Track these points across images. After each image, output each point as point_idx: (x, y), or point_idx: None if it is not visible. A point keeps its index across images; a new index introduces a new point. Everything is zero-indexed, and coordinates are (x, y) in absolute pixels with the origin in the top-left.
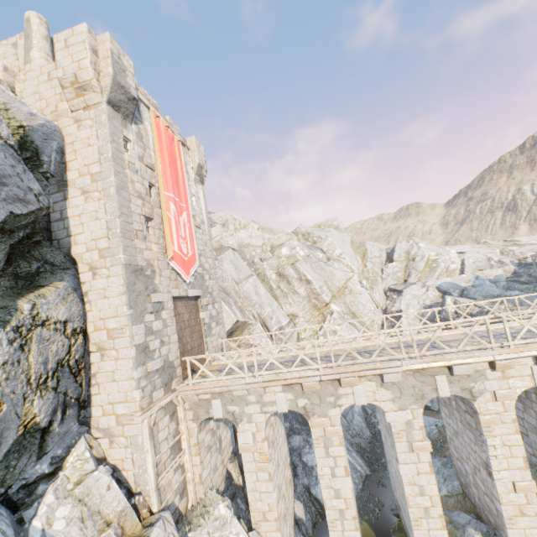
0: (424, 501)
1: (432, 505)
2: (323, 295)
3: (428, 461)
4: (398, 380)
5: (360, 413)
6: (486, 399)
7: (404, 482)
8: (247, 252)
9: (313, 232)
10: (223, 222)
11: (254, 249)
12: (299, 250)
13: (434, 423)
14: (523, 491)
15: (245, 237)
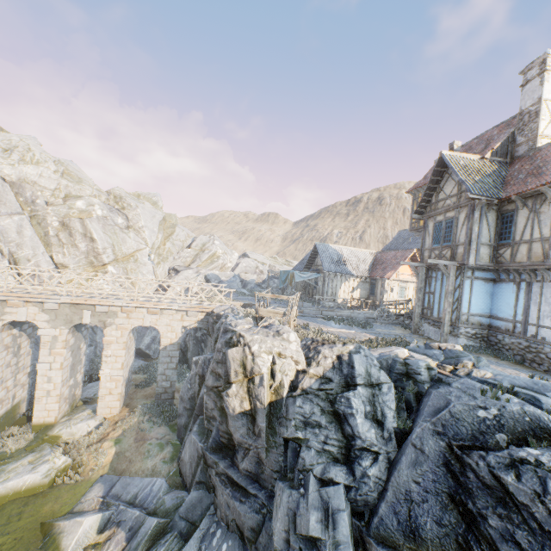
0: (49, 386)
1: (54, 389)
2: (104, 256)
3: (61, 362)
4: (56, 308)
5: (89, 354)
6: (113, 329)
7: (38, 374)
8: (30, 190)
9: (126, 198)
10: (8, 147)
11: (42, 190)
12: (99, 209)
13: (142, 364)
14: (115, 381)
15: (32, 174)
